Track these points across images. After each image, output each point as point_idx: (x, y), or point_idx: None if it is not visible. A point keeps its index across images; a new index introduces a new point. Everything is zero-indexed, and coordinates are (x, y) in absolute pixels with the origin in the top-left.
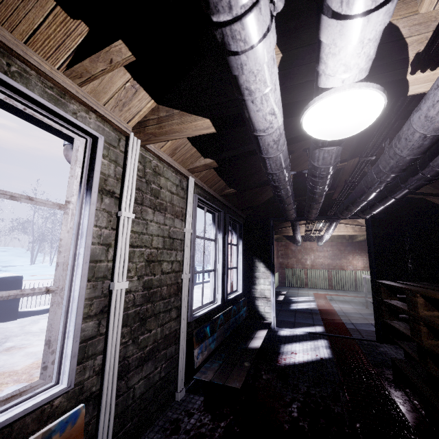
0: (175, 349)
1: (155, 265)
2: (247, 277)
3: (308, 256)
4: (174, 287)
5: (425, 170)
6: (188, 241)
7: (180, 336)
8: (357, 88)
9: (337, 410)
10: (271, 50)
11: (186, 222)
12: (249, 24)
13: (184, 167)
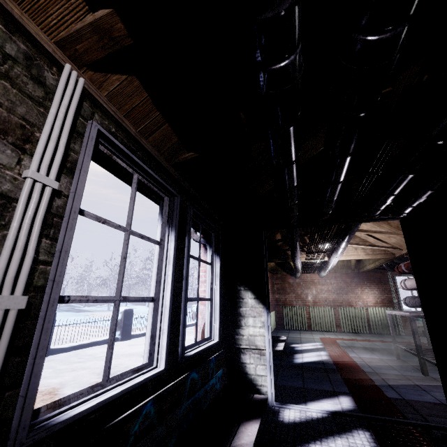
0: None
1: None
2: (227, 315)
3: (309, 291)
4: None
5: None
6: (32, 205)
7: None
8: None
9: None
10: None
11: (34, 156)
12: None
13: (45, 31)
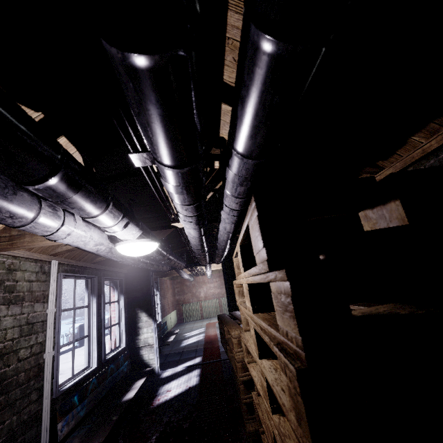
0: (36, 431)
1: (10, 356)
2: (131, 329)
3: (201, 289)
4: (34, 370)
5: (218, 248)
6: (51, 321)
7: (43, 416)
8: (136, 242)
9: (185, 426)
10: (80, 233)
11: (49, 303)
12: (58, 234)
13: (46, 254)
